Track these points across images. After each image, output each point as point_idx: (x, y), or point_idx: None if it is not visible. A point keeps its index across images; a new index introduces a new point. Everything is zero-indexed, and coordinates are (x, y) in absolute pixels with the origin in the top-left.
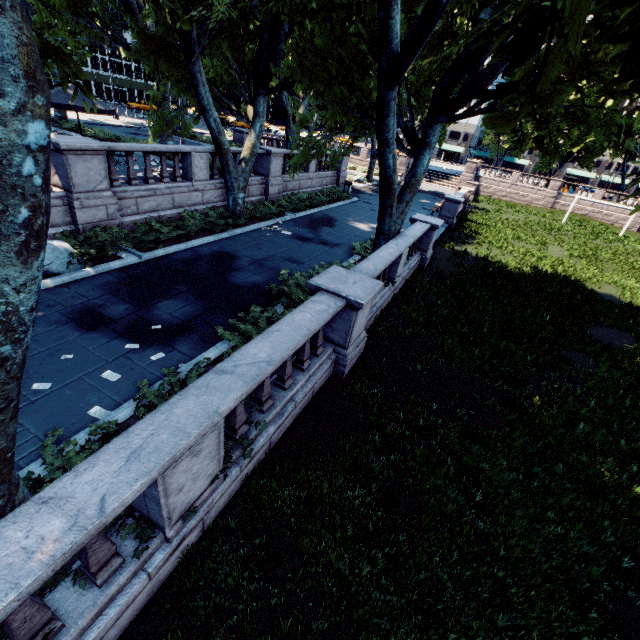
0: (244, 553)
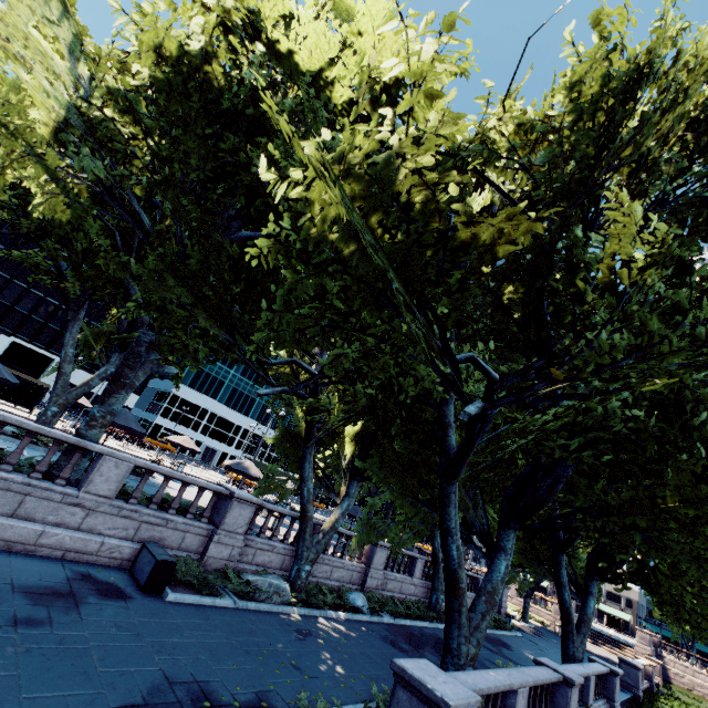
0: None
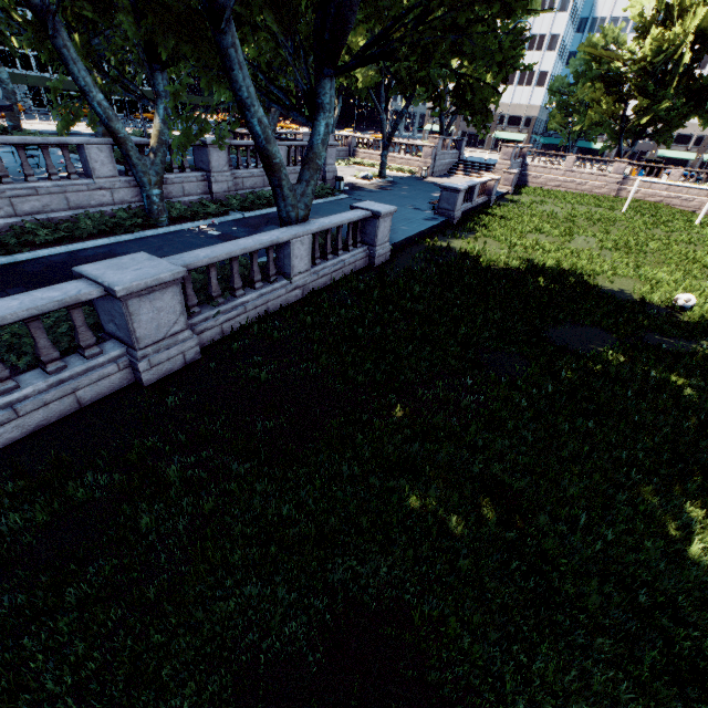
0: None
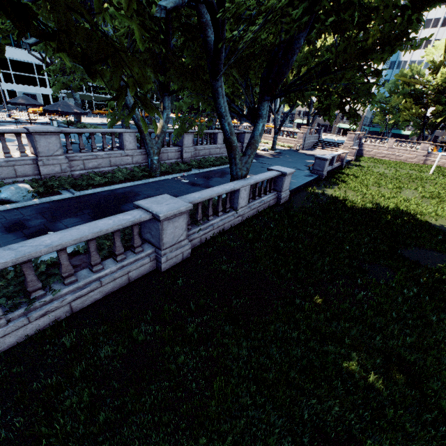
0: (3, 377)
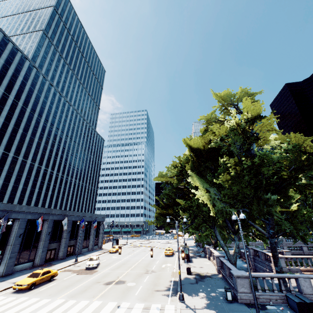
0: None
